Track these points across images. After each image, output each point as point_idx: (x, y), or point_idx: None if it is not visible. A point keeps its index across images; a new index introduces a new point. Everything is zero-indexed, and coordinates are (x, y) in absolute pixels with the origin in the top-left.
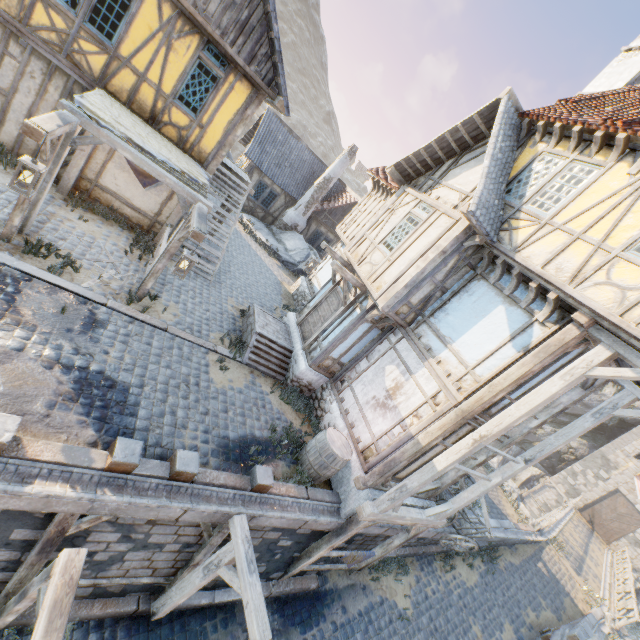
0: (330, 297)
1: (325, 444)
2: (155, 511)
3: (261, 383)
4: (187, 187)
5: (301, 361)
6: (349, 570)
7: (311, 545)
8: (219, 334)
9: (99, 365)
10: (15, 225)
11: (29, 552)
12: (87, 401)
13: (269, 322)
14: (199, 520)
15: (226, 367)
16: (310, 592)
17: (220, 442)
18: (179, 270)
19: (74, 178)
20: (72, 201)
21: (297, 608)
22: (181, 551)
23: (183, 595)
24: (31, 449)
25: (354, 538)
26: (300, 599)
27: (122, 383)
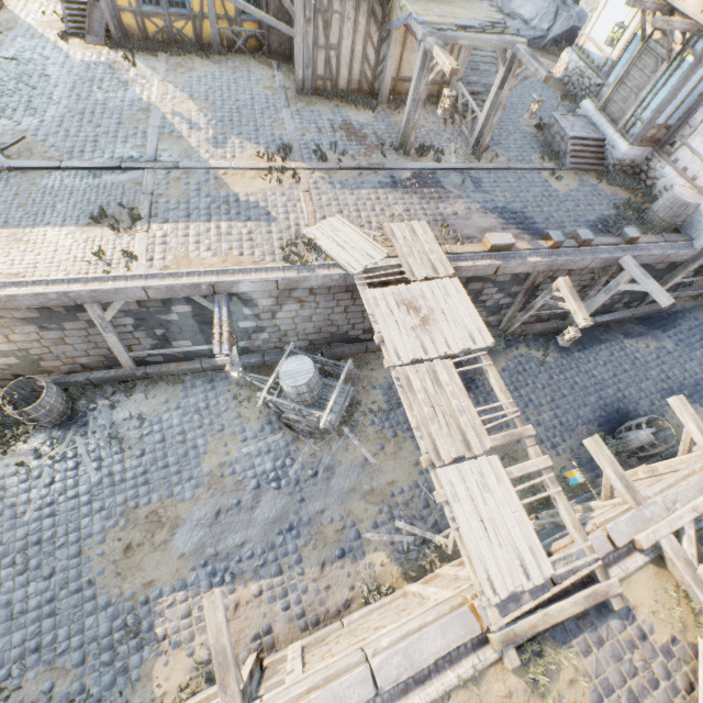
0: (639, 60)
1: (674, 199)
2: (577, 263)
3: (587, 179)
4: (503, 37)
5: (620, 144)
6: (694, 297)
7: (665, 277)
8: (535, 155)
9: (500, 204)
10: (411, 142)
11: (515, 299)
12: (512, 223)
13: (572, 123)
14: (597, 266)
15: (560, 177)
16: (662, 313)
17: (587, 225)
18: (531, 115)
19: (389, 86)
20: (394, 106)
21: (654, 322)
22: (579, 292)
23: (590, 310)
24: (518, 246)
25: (700, 270)
26: (655, 317)
27: (517, 210)
